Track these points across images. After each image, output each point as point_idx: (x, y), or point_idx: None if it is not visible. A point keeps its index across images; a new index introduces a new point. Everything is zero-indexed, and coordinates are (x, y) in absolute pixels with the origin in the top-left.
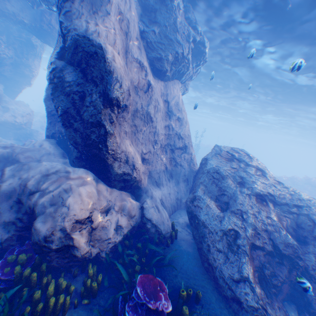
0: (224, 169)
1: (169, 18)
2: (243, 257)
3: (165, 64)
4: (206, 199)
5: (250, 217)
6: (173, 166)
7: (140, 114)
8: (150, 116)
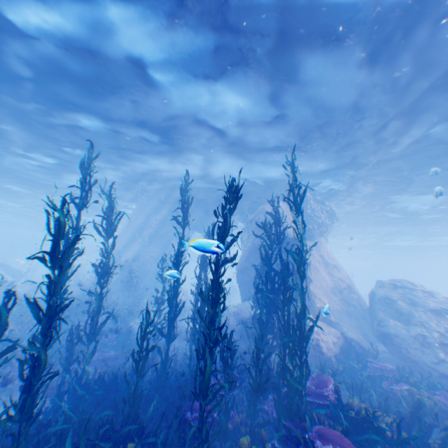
0: (392, 295)
1: (306, 205)
2: (435, 349)
3: (313, 231)
4: (387, 318)
5: (430, 324)
6: (345, 305)
7: (311, 268)
8: (316, 267)
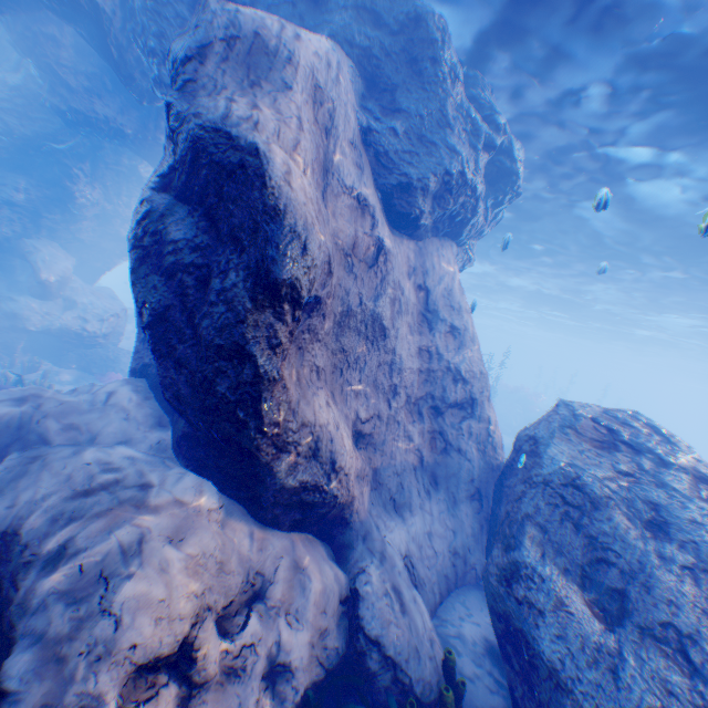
0: (598, 477)
1: (428, 98)
2: None
3: (420, 200)
4: (552, 579)
5: None
6: (439, 453)
7: (355, 320)
8: (382, 323)
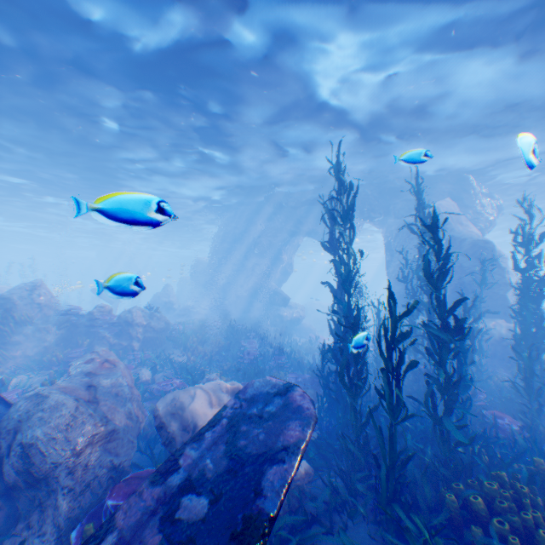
0: None
1: (473, 200)
2: None
3: (484, 232)
4: None
5: None
6: None
7: None
8: None
